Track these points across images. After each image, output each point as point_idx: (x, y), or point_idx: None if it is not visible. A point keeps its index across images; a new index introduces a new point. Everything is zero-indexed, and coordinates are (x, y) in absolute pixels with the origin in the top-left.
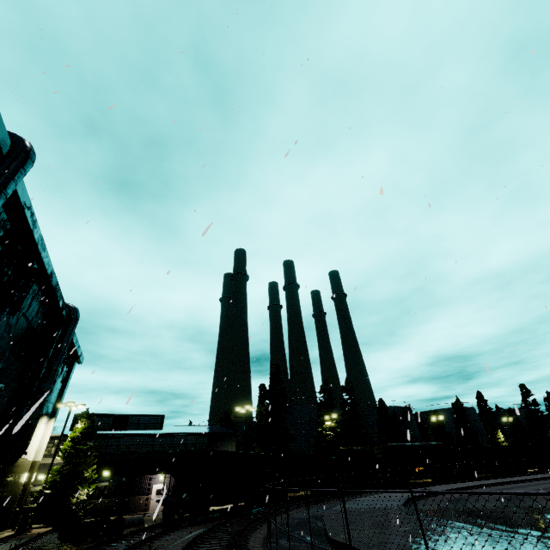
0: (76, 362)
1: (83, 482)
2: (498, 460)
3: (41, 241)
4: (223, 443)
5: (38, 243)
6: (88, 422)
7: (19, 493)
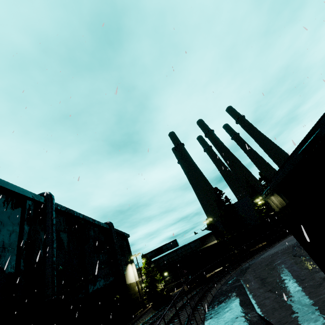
0: (127, 237)
1: (157, 282)
2: None
3: (78, 214)
4: (208, 239)
5: (77, 215)
6: (145, 258)
7: (138, 294)
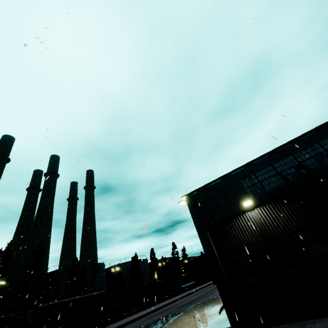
0: None
1: None
2: (144, 296)
3: None
4: None
5: None
6: None
7: None
